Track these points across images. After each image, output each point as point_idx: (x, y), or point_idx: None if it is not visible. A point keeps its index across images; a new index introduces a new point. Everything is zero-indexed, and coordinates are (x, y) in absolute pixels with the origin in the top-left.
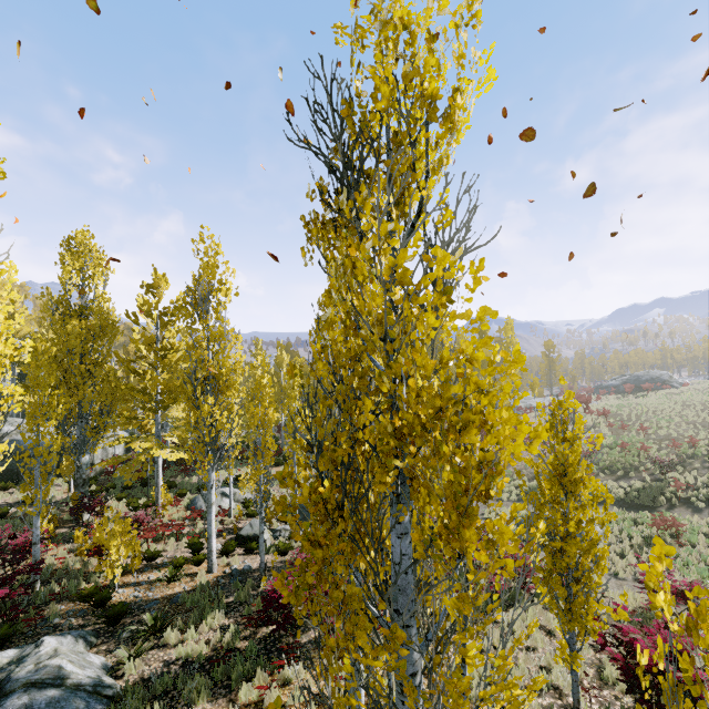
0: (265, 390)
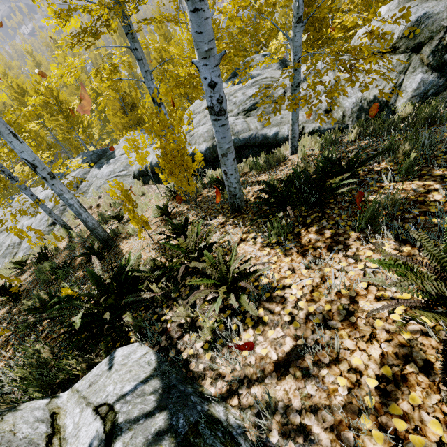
0: None
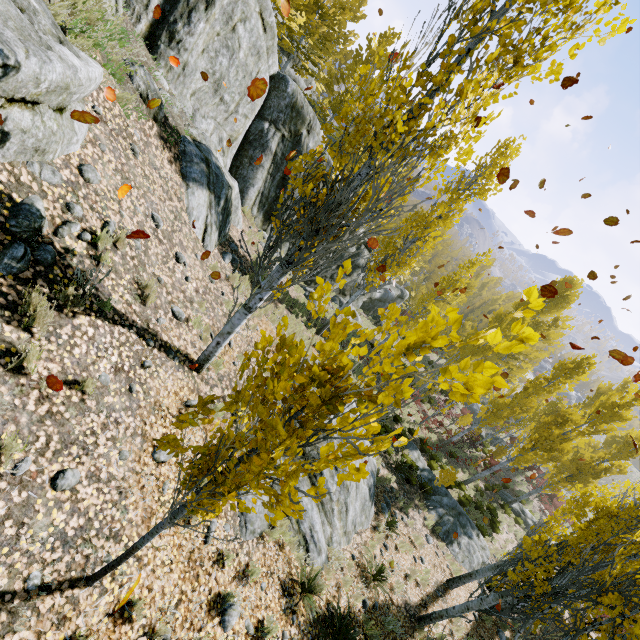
0: (577, 440)
